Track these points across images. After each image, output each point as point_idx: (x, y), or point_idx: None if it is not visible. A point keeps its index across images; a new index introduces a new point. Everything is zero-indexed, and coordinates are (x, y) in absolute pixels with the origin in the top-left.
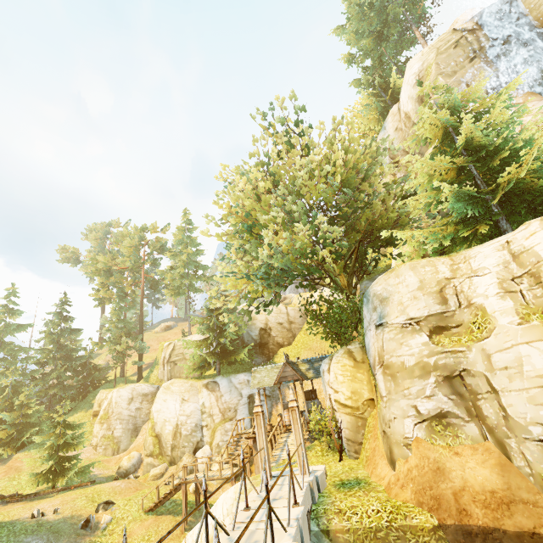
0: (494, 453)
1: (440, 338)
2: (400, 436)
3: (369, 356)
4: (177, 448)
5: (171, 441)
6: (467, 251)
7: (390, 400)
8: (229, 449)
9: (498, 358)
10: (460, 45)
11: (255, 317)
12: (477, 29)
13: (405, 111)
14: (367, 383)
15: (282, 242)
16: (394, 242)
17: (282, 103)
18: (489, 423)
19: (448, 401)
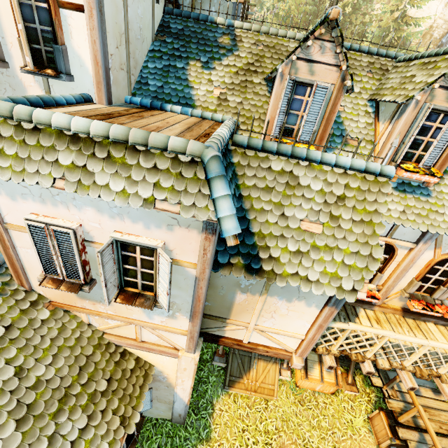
0: None
1: None
2: None
3: None
4: None
5: None
6: None
7: None
8: None
9: None
10: None
11: None
12: None
13: None
14: None
15: None
16: None
17: None
18: None
19: None
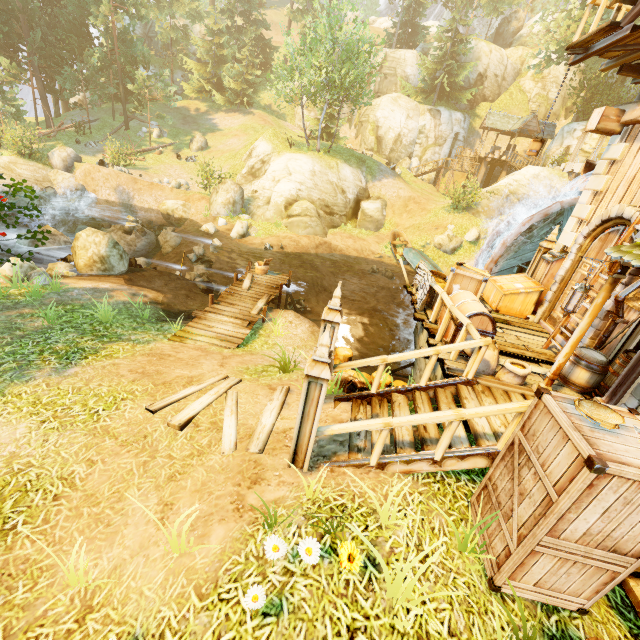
0: None
1: None
2: None
3: None
4: (395, 152)
5: (391, 146)
6: None
7: None
8: (434, 165)
9: None
10: None
11: (481, 58)
12: None
13: None
14: None
15: None
16: None
17: None
18: None
19: None
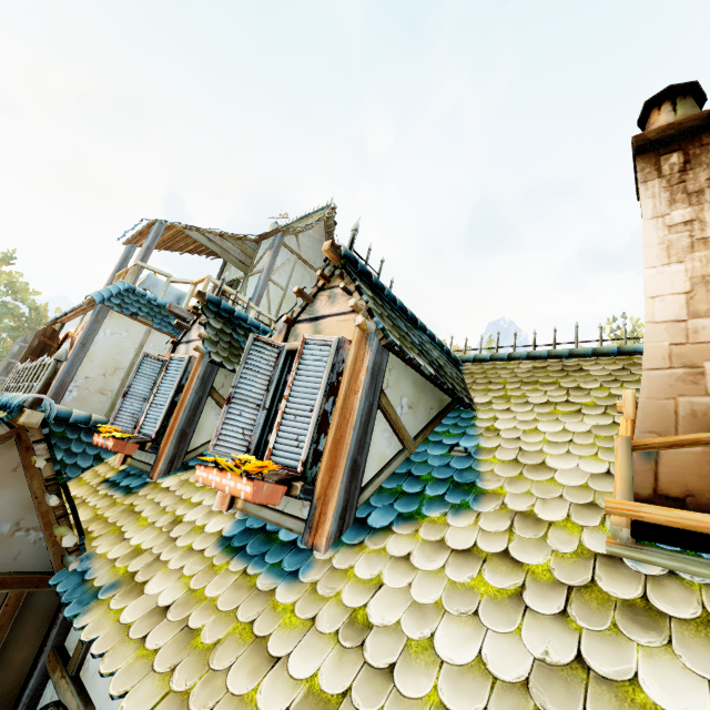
0: None
1: None
2: None
3: None
4: None
5: None
6: None
7: None
8: None
9: None
10: None
11: None
12: None
13: None
14: None
15: None
16: None
17: (636, 323)
18: None
19: None
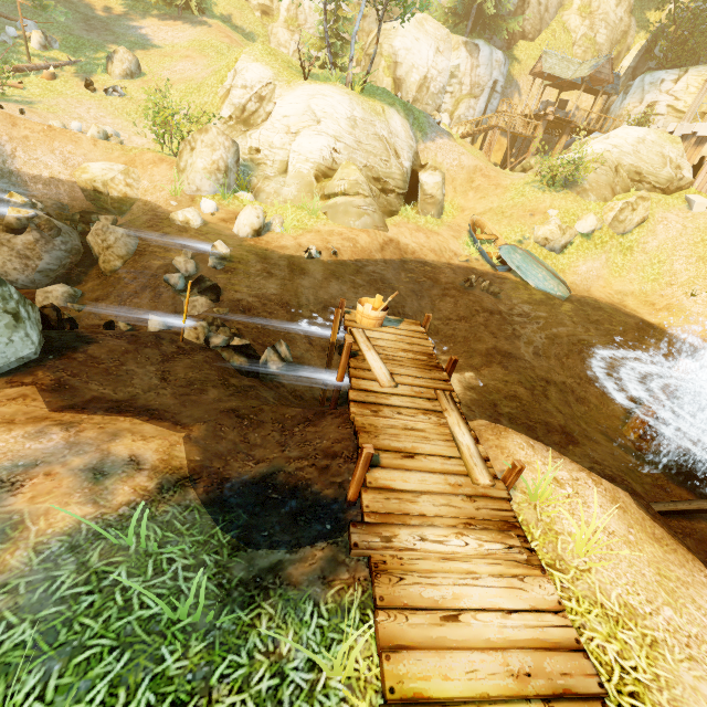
0: None
1: None
2: None
3: None
4: (420, 103)
5: (415, 93)
6: None
7: None
8: (469, 125)
9: None
10: None
11: None
12: None
13: None
14: None
15: None
16: None
17: None
18: None
19: None
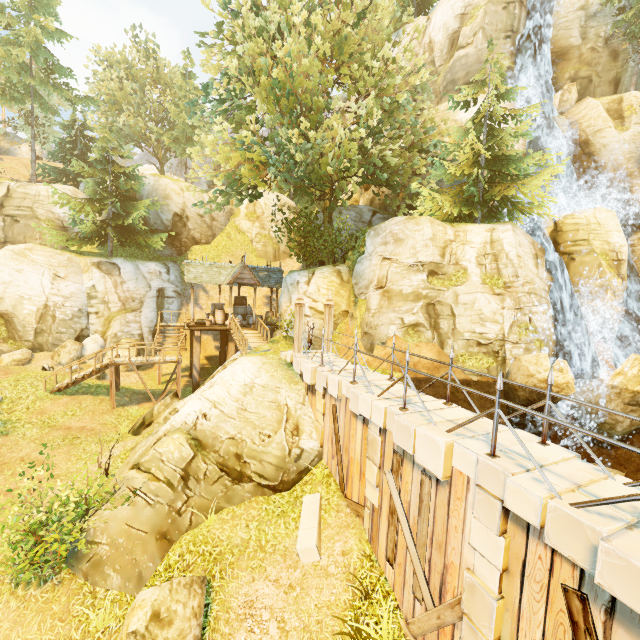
0: (437, 346)
1: (432, 280)
2: (384, 335)
3: (361, 279)
4: (47, 333)
5: (35, 325)
6: (465, 226)
7: (381, 312)
8: (132, 340)
9: (463, 298)
10: (508, 10)
11: (170, 196)
12: (524, 5)
13: (432, 38)
14: (347, 299)
15: (312, 134)
16: (394, 187)
17: None
18: (440, 332)
19: (424, 318)
